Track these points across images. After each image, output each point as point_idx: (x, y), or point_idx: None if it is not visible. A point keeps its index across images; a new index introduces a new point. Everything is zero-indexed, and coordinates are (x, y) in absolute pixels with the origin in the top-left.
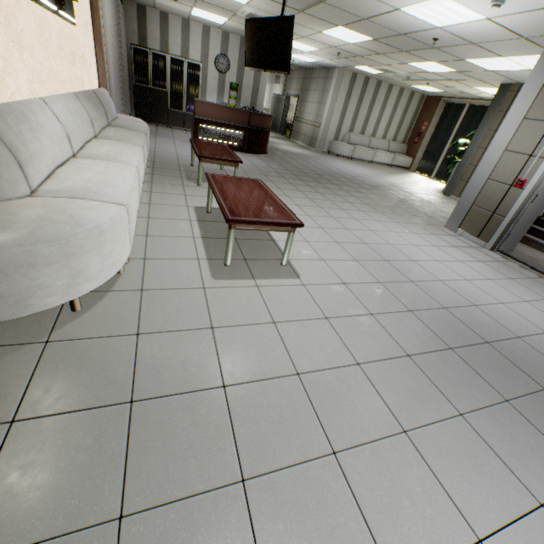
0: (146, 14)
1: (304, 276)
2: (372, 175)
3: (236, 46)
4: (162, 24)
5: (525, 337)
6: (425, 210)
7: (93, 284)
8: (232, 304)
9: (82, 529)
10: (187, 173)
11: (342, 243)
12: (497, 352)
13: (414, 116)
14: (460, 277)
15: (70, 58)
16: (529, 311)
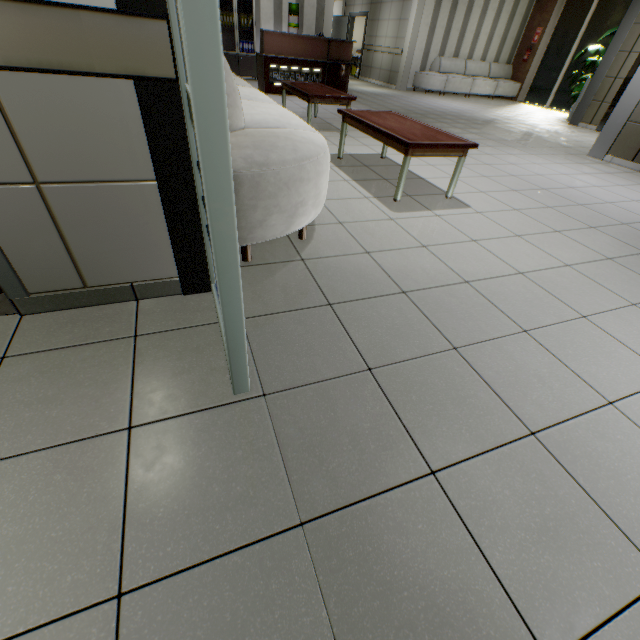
0: None
1: (474, 206)
2: (478, 110)
3: None
4: None
5: None
6: (557, 141)
7: (319, 210)
8: (426, 230)
9: (434, 353)
10: None
11: (491, 177)
12: None
13: (523, 23)
14: (627, 199)
15: None
16: None
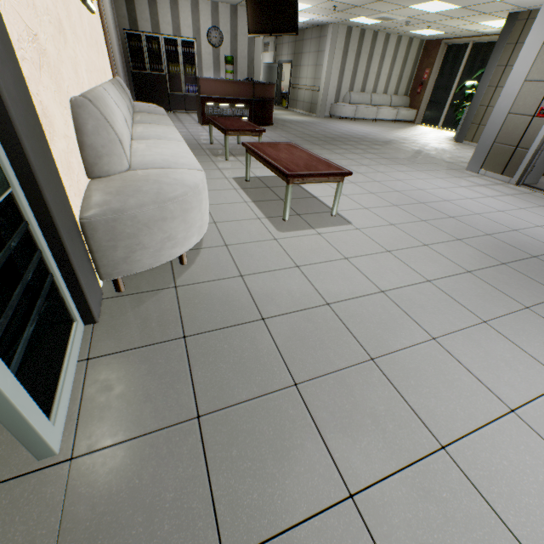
0: None
1: (355, 222)
2: (380, 132)
3: (227, 16)
4: (150, 3)
5: None
6: (442, 157)
7: (196, 239)
8: (305, 249)
9: (273, 392)
10: (210, 151)
11: (377, 193)
12: None
13: (414, 65)
14: (494, 210)
15: (96, 47)
16: None
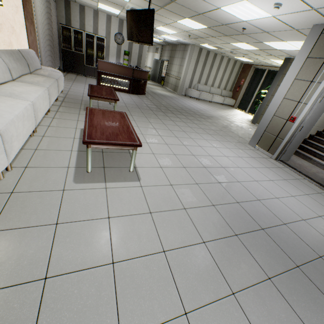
0: (70, 5)
1: (144, 180)
2: (210, 110)
3: None
4: (81, 12)
5: (289, 224)
6: (238, 132)
7: None
8: (81, 203)
9: None
10: (85, 106)
11: (178, 155)
12: (268, 236)
13: (236, 75)
14: (252, 179)
15: None
16: (294, 203)
